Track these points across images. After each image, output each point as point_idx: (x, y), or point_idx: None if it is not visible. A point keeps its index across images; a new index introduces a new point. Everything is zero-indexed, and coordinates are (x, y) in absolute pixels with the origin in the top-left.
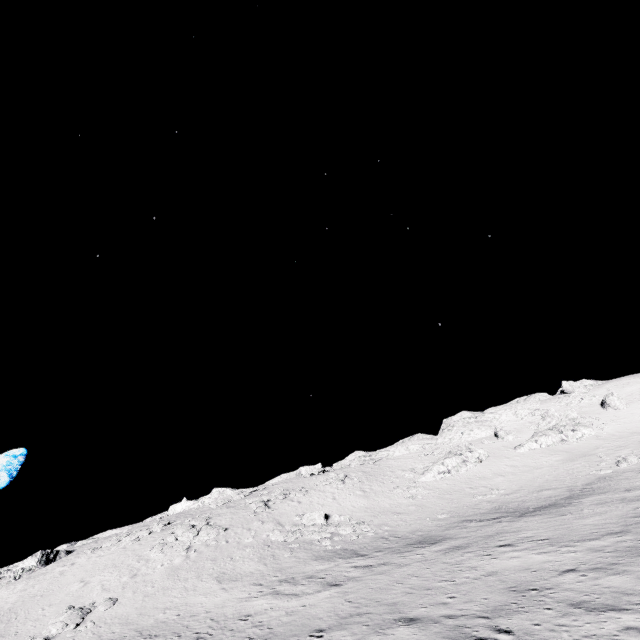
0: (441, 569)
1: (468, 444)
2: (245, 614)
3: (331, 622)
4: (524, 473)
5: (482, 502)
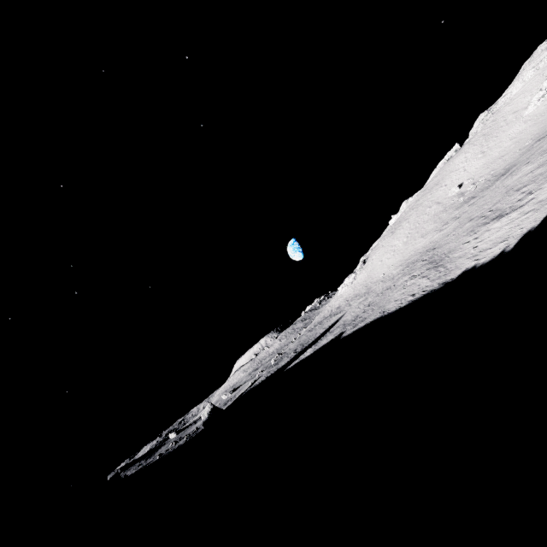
0: (493, 193)
1: None
2: (431, 242)
3: (451, 232)
4: None
5: None
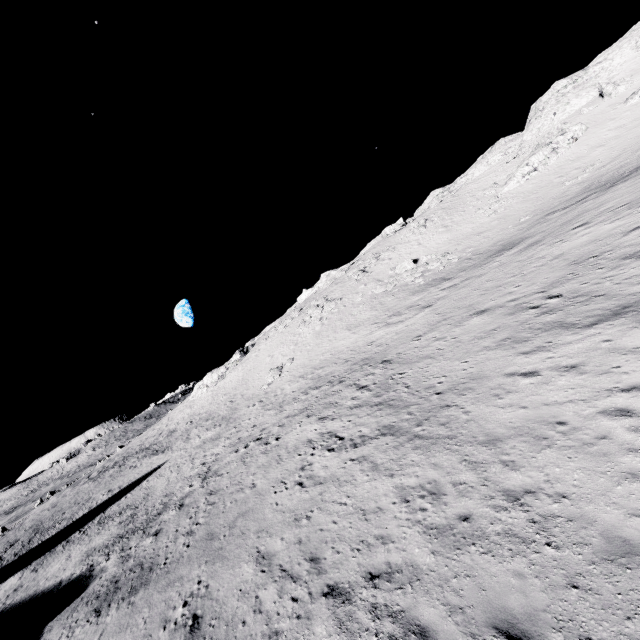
0: (513, 268)
1: (561, 125)
2: (370, 342)
3: (425, 330)
4: (632, 130)
5: (571, 187)
